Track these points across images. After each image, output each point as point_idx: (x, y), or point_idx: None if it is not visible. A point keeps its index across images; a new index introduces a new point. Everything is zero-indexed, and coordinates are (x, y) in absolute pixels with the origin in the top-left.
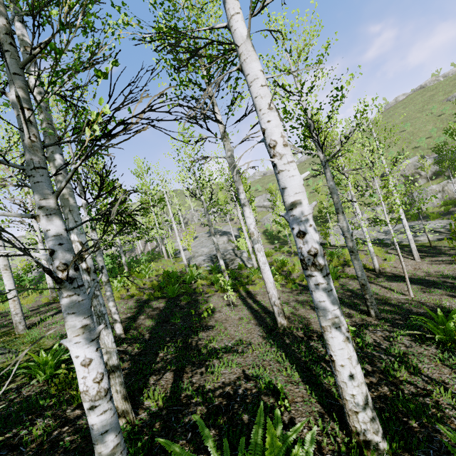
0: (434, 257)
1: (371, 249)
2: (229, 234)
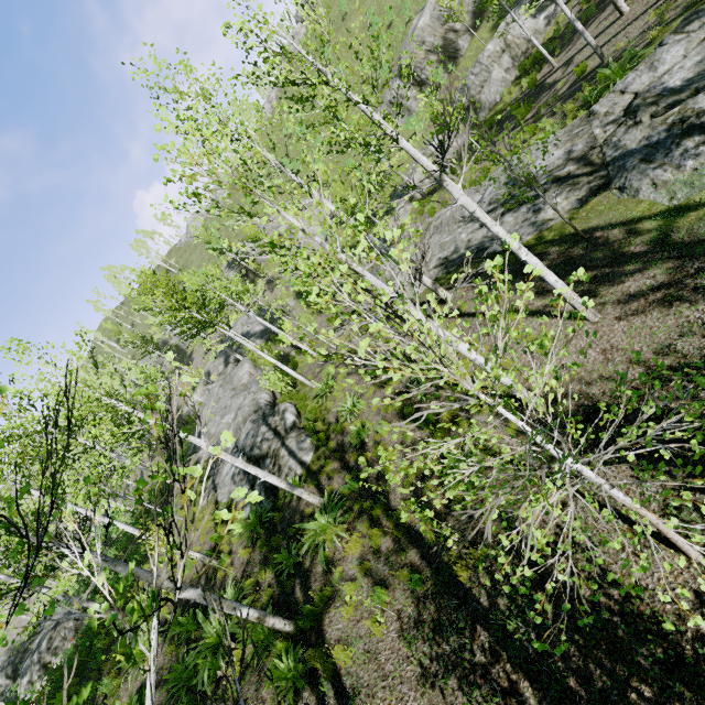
0: (616, 283)
1: (507, 381)
2: (250, 336)
